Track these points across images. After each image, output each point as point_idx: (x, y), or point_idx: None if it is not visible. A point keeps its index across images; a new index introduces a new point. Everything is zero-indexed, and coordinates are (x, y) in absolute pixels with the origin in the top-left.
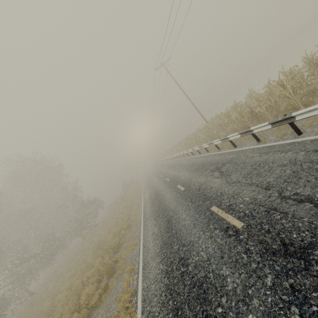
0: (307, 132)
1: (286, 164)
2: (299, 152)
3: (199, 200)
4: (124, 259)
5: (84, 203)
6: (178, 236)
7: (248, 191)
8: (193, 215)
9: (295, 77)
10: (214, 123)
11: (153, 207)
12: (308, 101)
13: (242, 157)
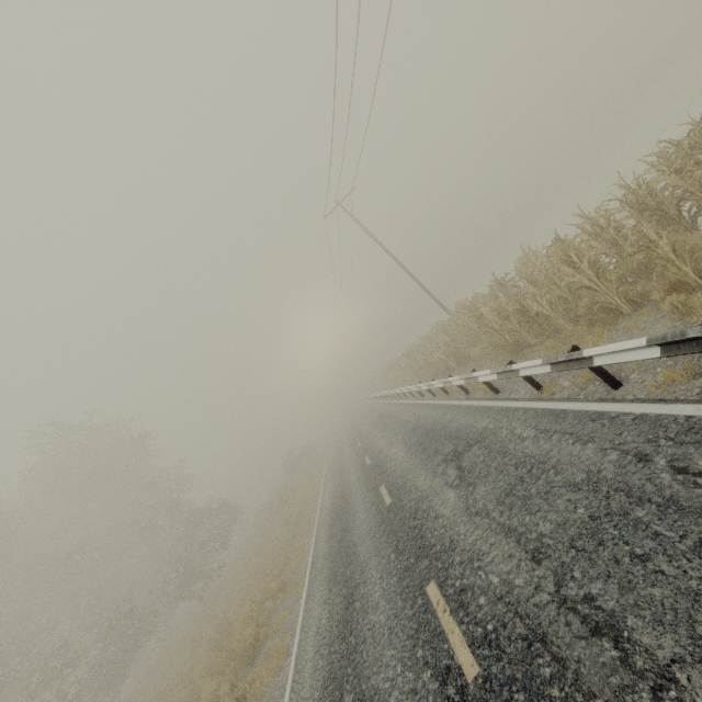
0: (632, 383)
1: (580, 483)
2: (608, 452)
3: (410, 550)
4: (260, 696)
5: (195, 520)
6: (358, 660)
7: (501, 552)
8: (392, 599)
9: (603, 234)
10: (461, 322)
11: (331, 543)
12: (635, 292)
13: (503, 433)
